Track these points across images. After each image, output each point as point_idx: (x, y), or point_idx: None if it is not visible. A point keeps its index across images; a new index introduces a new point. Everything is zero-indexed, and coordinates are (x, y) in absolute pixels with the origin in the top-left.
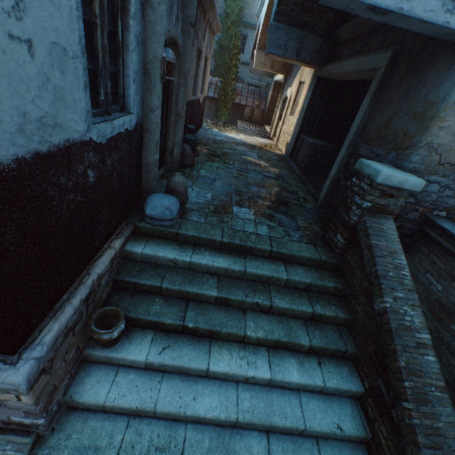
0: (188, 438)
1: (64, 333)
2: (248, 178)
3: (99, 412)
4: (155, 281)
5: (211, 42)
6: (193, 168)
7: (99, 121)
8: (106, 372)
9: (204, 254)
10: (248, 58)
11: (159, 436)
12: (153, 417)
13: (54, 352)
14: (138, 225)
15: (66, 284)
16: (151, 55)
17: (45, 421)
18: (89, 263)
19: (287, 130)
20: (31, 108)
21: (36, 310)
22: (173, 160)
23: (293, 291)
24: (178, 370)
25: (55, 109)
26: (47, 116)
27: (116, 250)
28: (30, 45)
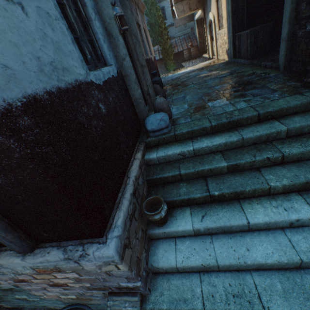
0: (258, 284)
1: (128, 218)
2: (208, 84)
3: (175, 273)
4: (174, 171)
5: (143, 18)
6: (166, 98)
7: (92, 69)
8: (168, 244)
9: (201, 141)
10: (171, 20)
11: (231, 285)
12: (218, 271)
13: (127, 232)
14: (147, 140)
15: (117, 186)
16: (106, 19)
17: (141, 284)
18: (126, 171)
19: (222, 42)
20: (41, 54)
21: (104, 204)
22: (151, 98)
23: (298, 138)
24: (221, 231)
25: (58, 57)
26: (55, 61)
27: (140, 159)
28: (22, 7)
